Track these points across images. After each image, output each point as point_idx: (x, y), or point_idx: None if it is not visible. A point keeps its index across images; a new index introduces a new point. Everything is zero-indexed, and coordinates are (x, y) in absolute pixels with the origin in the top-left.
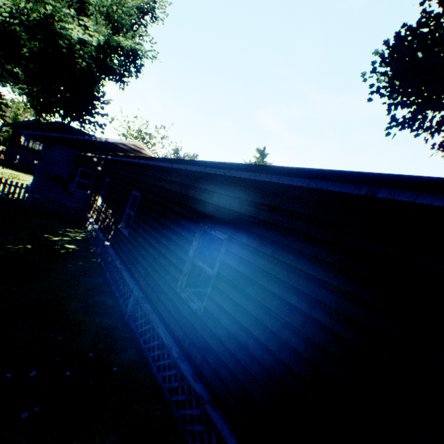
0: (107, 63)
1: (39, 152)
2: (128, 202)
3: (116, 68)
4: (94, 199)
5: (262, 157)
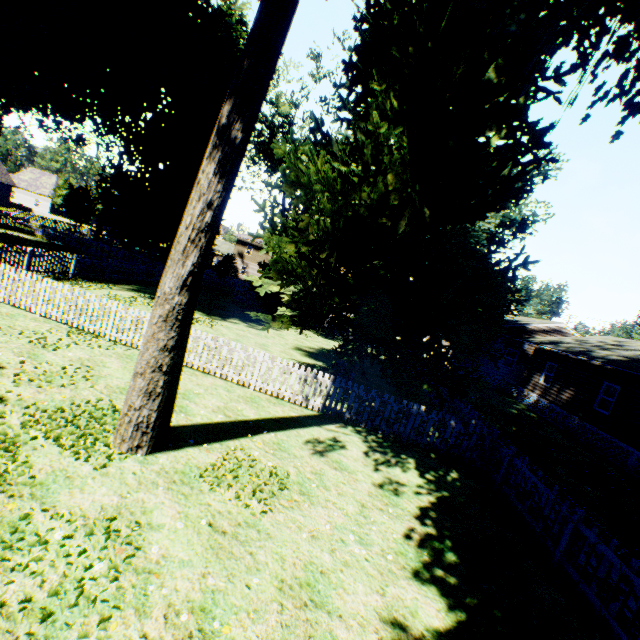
0: (493, 236)
1: None
2: (600, 390)
3: (498, 235)
4: (527, 376)
5: None
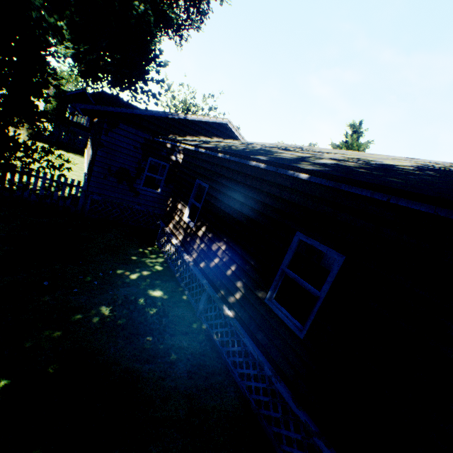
0: (164, 9)
1: (86, 127)
2: (286, 255)
3: (173, 17)
4: (172, 206)
5: (357, 135)
